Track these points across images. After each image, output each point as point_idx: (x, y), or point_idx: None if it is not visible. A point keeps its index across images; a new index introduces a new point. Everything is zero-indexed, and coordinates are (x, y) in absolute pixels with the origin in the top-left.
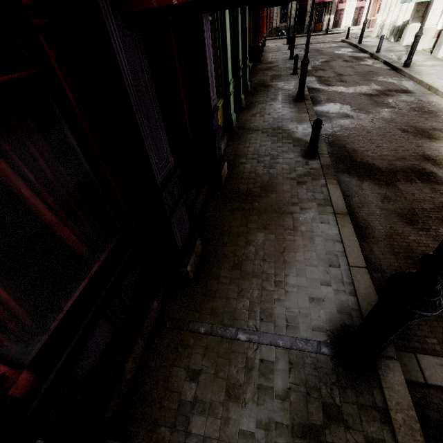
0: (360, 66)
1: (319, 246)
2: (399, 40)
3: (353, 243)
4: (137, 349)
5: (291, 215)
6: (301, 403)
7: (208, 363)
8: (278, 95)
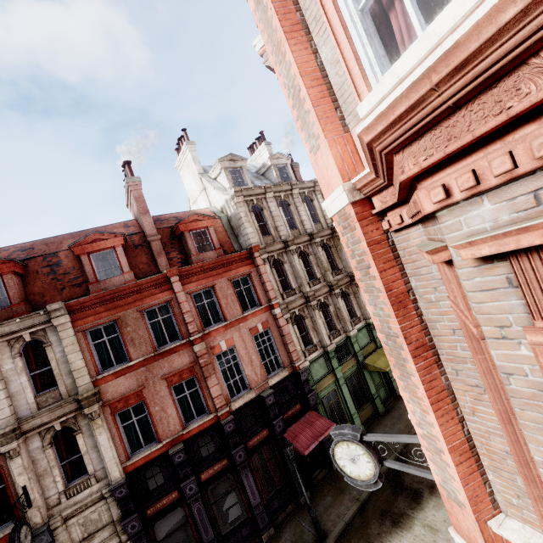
0: None
1: (341, 509)
2: None
3: (350, 513)
4: (283, 515)
5: (344, 494)
6: (304, 541)
7: (294, 526)
8: None
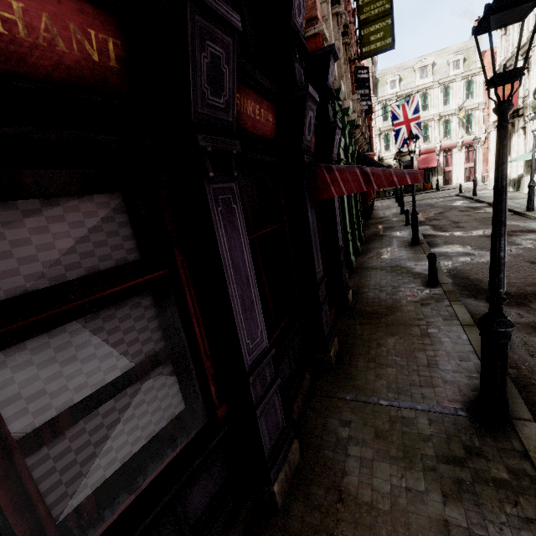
0: (477, 213)
1: (448, 347)
2: (520, 189)
3: None
4: (299, 400)
5: (418, 327)
6: (443, 444)
7: (356, 417)
8: (393, 241)
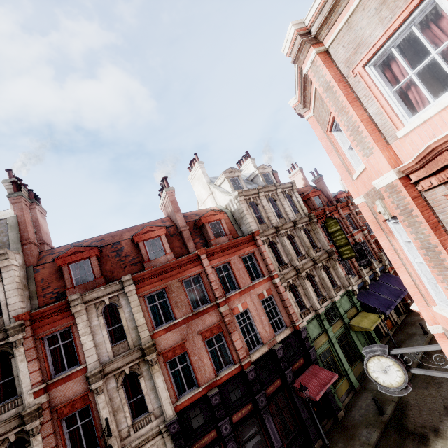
0: None
1: None
2: None
3: None
4: None
5: (354, 440)
6: None
7: None
8: None
